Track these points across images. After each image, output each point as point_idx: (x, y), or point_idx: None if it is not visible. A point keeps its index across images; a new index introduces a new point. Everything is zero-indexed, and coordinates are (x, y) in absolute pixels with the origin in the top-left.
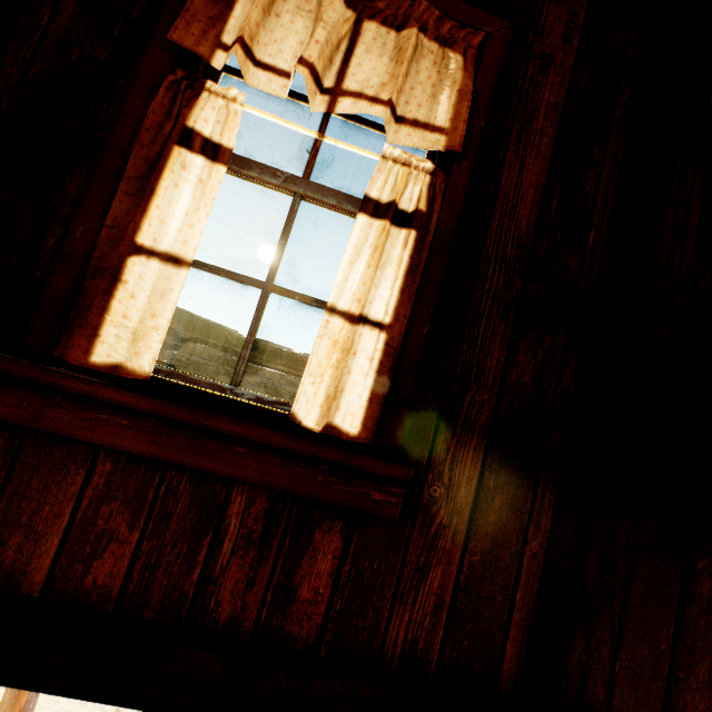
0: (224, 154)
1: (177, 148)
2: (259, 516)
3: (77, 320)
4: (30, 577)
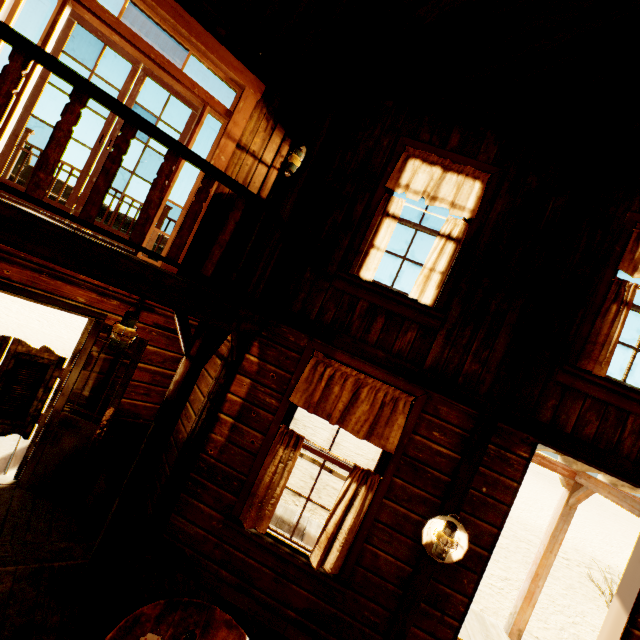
0: (629, 304)
1: (619, 306)
2: (637, 425)
3: (583, 357)
4: (566, 428)
